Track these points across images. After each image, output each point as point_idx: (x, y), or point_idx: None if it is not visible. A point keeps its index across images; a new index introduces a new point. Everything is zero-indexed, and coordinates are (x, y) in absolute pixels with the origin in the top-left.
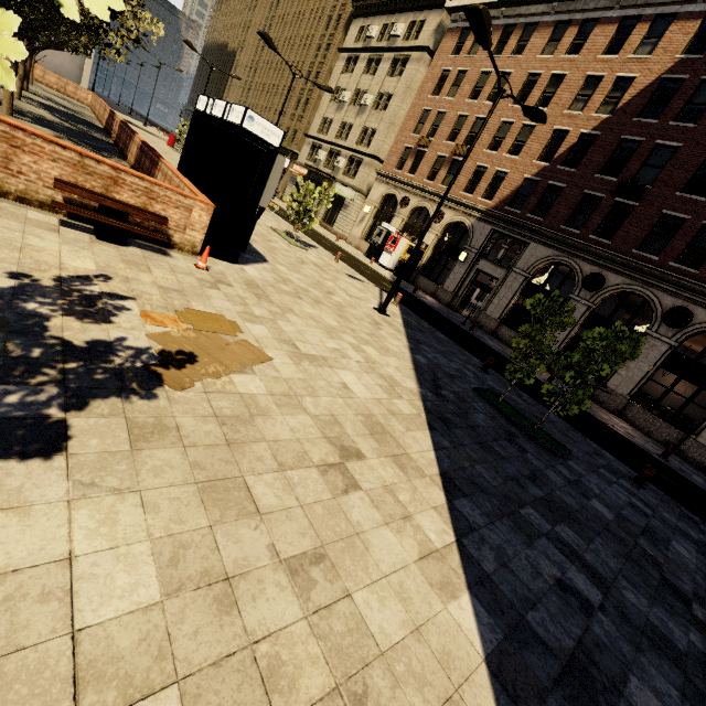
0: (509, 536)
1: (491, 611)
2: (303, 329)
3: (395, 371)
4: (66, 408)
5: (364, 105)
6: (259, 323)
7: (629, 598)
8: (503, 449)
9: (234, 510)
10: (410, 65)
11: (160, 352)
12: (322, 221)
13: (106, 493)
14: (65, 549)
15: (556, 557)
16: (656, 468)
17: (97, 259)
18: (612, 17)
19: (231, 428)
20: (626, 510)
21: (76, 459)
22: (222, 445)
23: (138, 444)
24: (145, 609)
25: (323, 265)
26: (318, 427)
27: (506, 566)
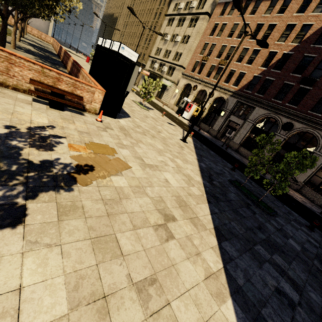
0: (249, 263)
1: (243, 309)
2: (147, 151)
3: (190, 171)
4: (26, 198)
5: (176, 41)
6: (125, 148)
7: (312, 297)
8: (244, 212)
9: (109, 254)
10: (199, 21)
11: (76, 165)
12: (156, 96)
13: (43, 247)
14: (18, 283)
15: (274, 274)
16: (318, 219)
17: (49, 118)
18: None
19: (109, 206)
20: (306, 244)
21: (29, 227)
22: (105, 216)
23: (62, 217)
24: (58, 319)
25: (156, 118)
26: (153, 204)
27: (249, 281)
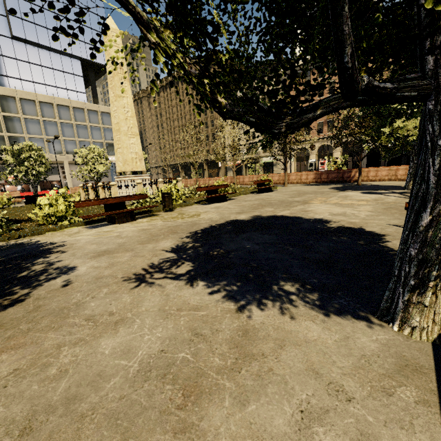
0: None
1: None
2: None
3: None
4: None
5: None
6: None
7: None
8: None
9: None
10: None
11: None
12: None
13: None
14: None
15: None
16: None
17: None
18: None
19: None
20: None
21: None
22: None
23: None
24: None
25: None
26: None
27: None
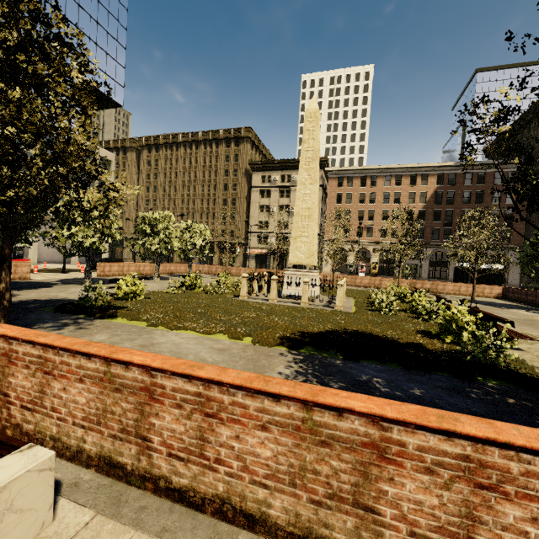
0: None
1: None
2: None
3: None
4: None
5: (292, 212)
6: None
7: None
8: None
9: None
10: None
11: None
12: None
13: None
14: None
15: None
16: None
17: None
18: (406, 174)
19: None
20: None
21: None
22: None
23: None
24: None
25: None
26: None
27: None
